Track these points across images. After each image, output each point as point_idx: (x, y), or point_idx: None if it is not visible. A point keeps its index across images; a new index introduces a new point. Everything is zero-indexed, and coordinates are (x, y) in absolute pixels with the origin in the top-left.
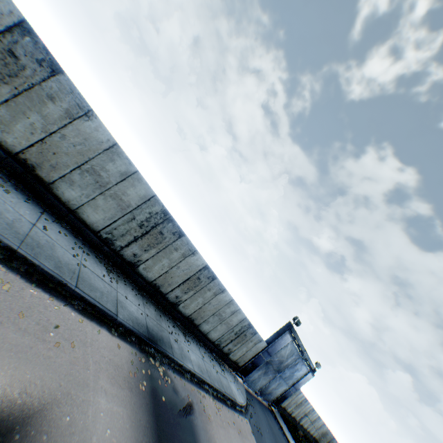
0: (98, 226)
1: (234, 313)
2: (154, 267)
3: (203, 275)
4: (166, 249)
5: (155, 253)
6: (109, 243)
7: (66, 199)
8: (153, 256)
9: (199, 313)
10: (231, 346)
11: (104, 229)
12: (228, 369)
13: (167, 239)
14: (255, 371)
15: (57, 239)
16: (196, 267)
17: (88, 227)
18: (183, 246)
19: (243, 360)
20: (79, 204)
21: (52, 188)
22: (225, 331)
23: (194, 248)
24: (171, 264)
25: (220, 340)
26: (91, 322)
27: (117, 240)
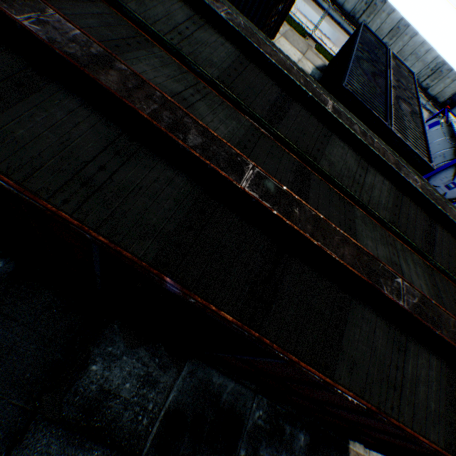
0: (349, 12)
1: (427, 53)
2: (372, 27)
3: (400, 26)
4: (378, 14)
5: (372, 18)
6: (353, 19)
7: (339, 3)
8: (371, 20)
9: (399, 55)
10: (427, 82)
11: (351, 12)
12: (424, 100)
13: (378, 7)
14: (455, 110)
15: (337, 16)
16: (395, 21)
17: (345, 13)
18: (387, 9)
19: (441, 97)
20: (343, 4)
21: (335, 1)
22: (421, 68)
23: (393, 9)
24: (381, 22)
25: (417, 77)
26: (346, 35)
27: (356, 16)
